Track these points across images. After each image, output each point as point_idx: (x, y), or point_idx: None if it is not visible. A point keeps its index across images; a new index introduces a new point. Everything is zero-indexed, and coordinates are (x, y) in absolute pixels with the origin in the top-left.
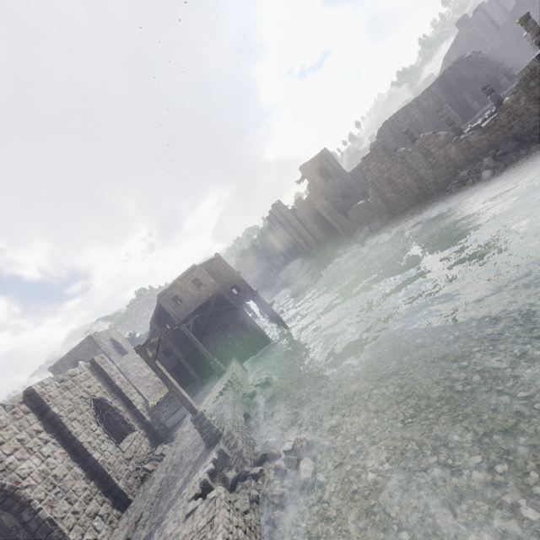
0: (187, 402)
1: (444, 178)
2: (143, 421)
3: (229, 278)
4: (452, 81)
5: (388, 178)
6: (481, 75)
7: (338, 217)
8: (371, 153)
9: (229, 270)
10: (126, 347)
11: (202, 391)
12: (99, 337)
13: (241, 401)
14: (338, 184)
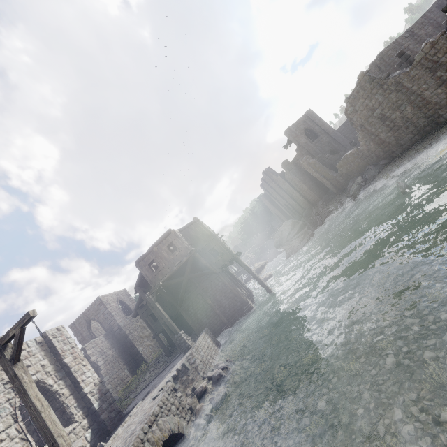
0: (50, 434)
1: None
2: (90, 407)
3: (207, 242)
4: None
5: (381, 115)
6: None
7: (327, 172)
8: (356, 90)
9: (207, 233)
10: (133, 307)
11: (168, 368)
12: (107, 299)
13: (178, 407)
14: (326, 142)
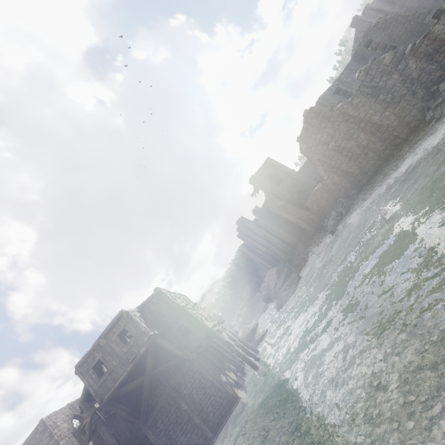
0: None
1: (413, 111)
2: None
3: (173, 318)
4: (368, 53)
5: (336, 147)
6: (397, 33)
7: (299, 212)
8: (305, 128)
9: (173, 306)
10: None
11: None
12: (55, 419)
13: None
14: (291, 184)
